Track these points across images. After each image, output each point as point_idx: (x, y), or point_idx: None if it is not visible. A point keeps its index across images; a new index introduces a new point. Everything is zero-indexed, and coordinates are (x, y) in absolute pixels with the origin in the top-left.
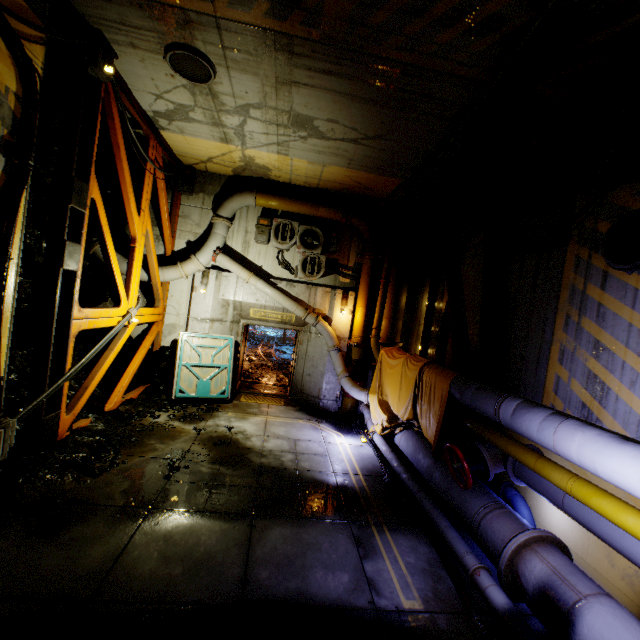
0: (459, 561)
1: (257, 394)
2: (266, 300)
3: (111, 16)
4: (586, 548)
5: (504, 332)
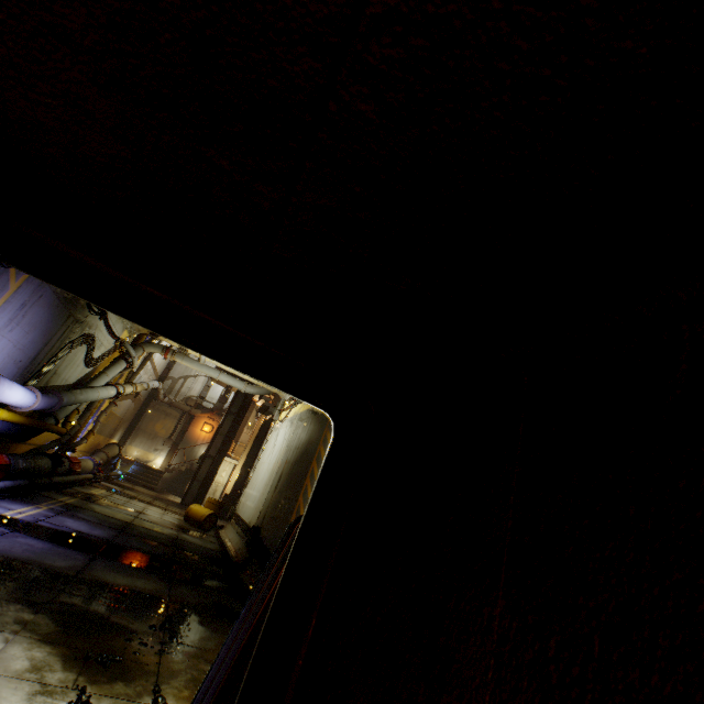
0: None
1: None
2: None
3: None
4: None
5: None
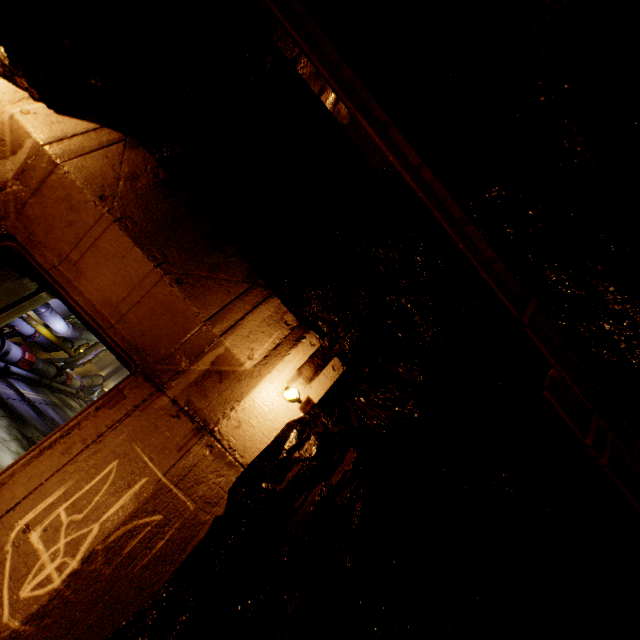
0: None
1: None
2: None
3: None
4: None
5: None
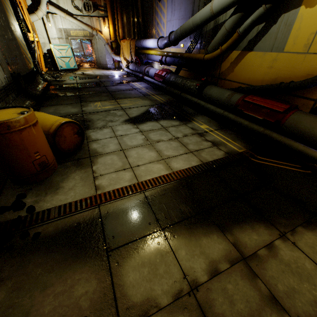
0: (138, 76)
1: (86, 68)
2: (75, 26)
3: None
4: (159, 69)
5: (147, 25)
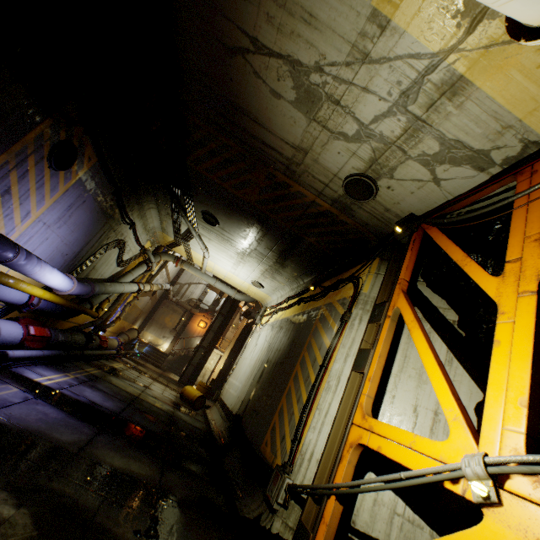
0: None
1: None
2: None
3: (377, 221)
4: None
5: None
